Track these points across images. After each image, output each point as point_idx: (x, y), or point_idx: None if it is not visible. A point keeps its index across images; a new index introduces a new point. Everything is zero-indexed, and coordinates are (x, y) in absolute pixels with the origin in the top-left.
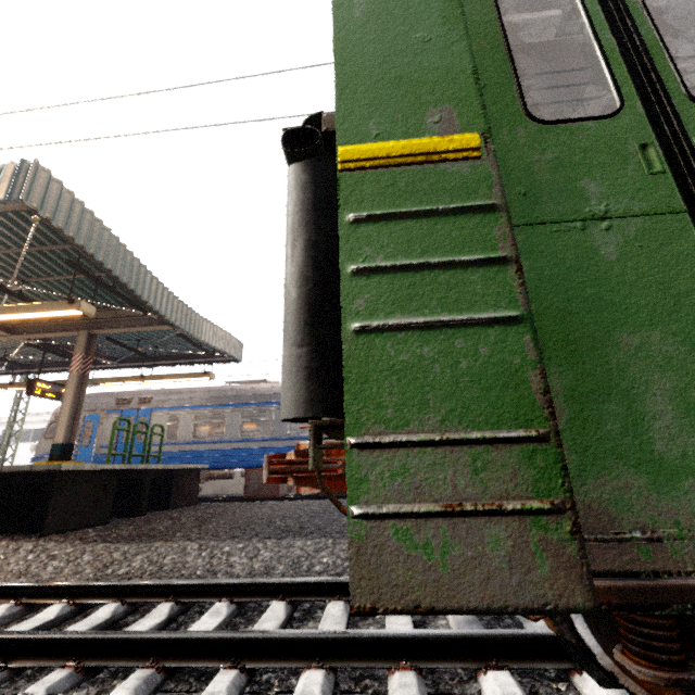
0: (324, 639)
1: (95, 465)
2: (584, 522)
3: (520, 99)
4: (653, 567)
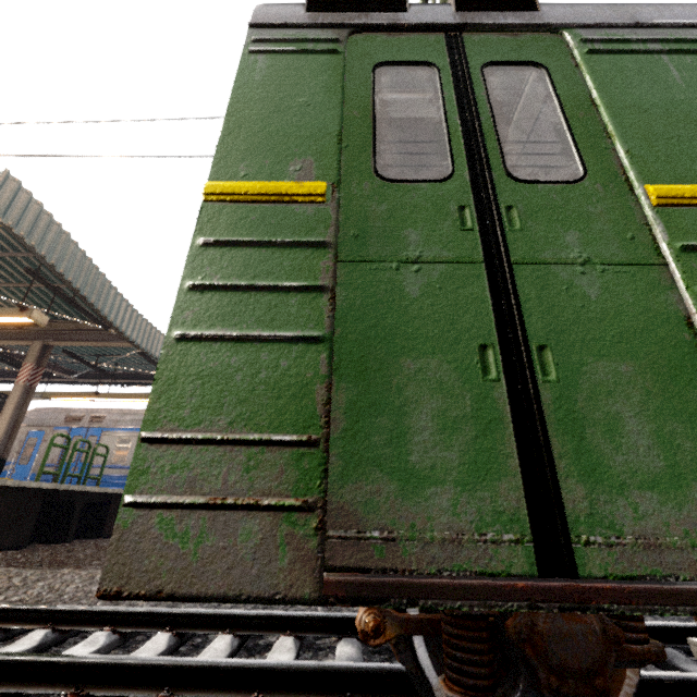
0: (180, 666)
1: (19, 481)
2: (334, 521)
3: (373, 159)
4: (383, 564)
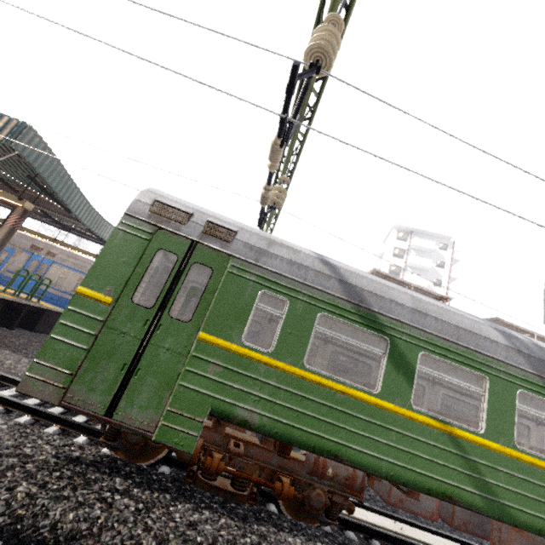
0: (38, 410)
1: None
2: (69, 392)
3: (133, 293)
4: (74, 404)
